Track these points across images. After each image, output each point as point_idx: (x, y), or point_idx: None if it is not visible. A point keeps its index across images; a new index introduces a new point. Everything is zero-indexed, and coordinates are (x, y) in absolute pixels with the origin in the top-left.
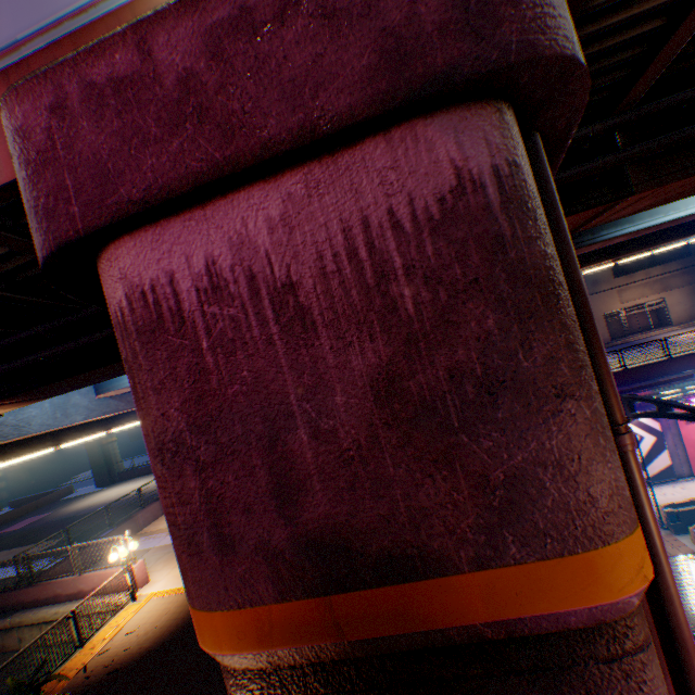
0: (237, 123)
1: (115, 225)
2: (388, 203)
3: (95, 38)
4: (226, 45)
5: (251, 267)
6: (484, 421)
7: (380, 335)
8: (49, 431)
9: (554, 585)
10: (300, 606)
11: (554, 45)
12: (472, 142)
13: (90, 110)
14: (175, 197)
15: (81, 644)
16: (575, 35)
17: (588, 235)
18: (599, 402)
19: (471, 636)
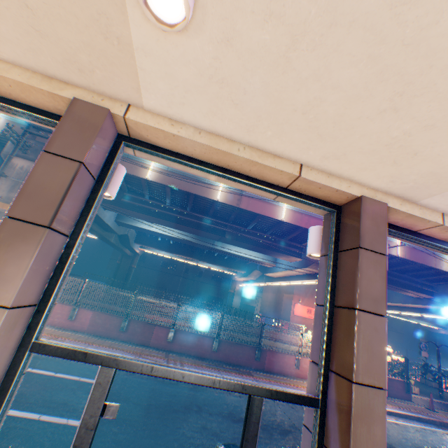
0: None
1: None
2: None
3: None
4: None
5: None
6: None
7: None
8: None
9: None
10: None
11: None
12: None
13: None
14: None
15: None
16: None
17: None
18: None
19: None
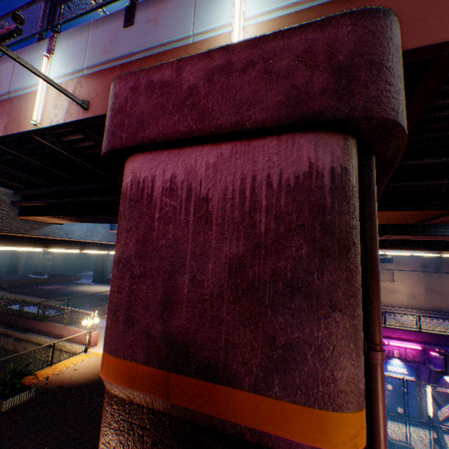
0: (208, 114)
1: (138, 147)
2: (268, 171)
3: (165, 58)
4: (215, 77)
5: (191, 184)
6: (283, 306)
7: (242, 238)
8: (81, 240)
9: (294, 422)
10: (153, 371)
11: (383, 112)
12: (324, 152)
13: (147, 93)
14: (168, 141)
15: (51, 364)
16: (401, 108)
17: (441, 228)
18: (359, 322)
19: (237, 432)
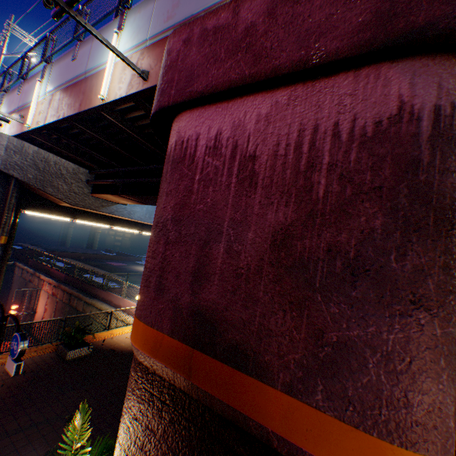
0: (264, 54)
1: (185, 103)
2: (336, 118)
3: None
4: (278, 8)
5: (237, 141)
6: (339, 293)
7: (293, 204)
8: (141, 222)
9: (339, 445)
10: (177, 345)
11: None
12: (425, 84)
13: (199, 43)
14: (216, 92)
15: (108, 328)
16: None
17: None
18: None
19: (263, 437)
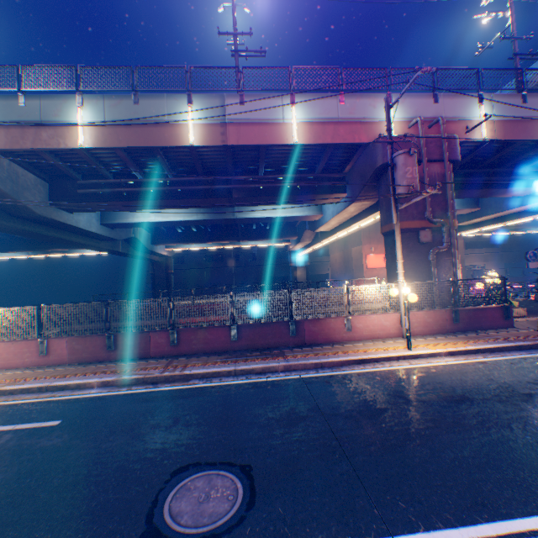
0: None
1: None
2: None
3: None
4: None
5: None
6: None
7: None
8: None
9: None
10: None
11: None
12: None
13: None
14: None
15: None
16: None
17: None
18: None
19: None
